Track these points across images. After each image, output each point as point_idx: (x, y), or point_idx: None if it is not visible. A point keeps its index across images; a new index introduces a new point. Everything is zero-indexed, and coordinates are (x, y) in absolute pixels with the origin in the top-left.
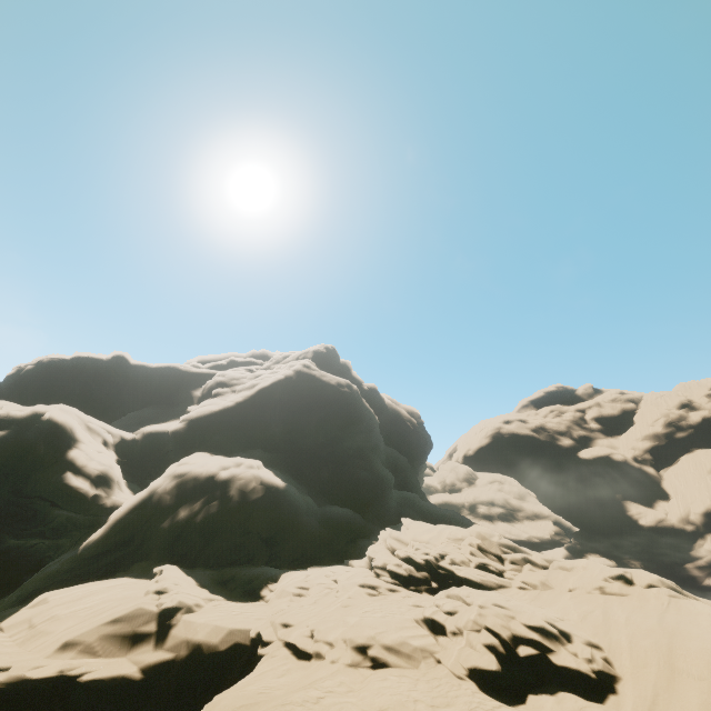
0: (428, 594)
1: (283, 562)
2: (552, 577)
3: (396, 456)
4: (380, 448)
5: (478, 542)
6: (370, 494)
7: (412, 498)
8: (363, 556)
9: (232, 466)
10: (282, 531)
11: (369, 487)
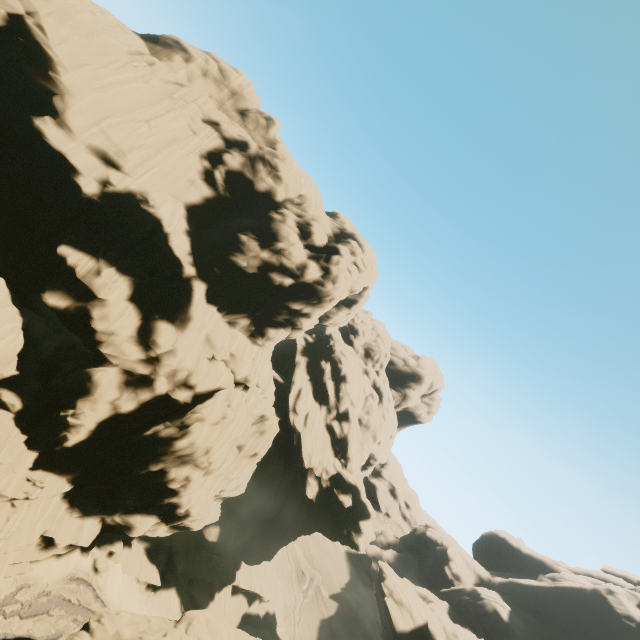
0: None
1: None
2: None
3: None
4: None
5: None
6: None
7: None
8: None
9: (490, 596)
10: (496, 636)
11: None
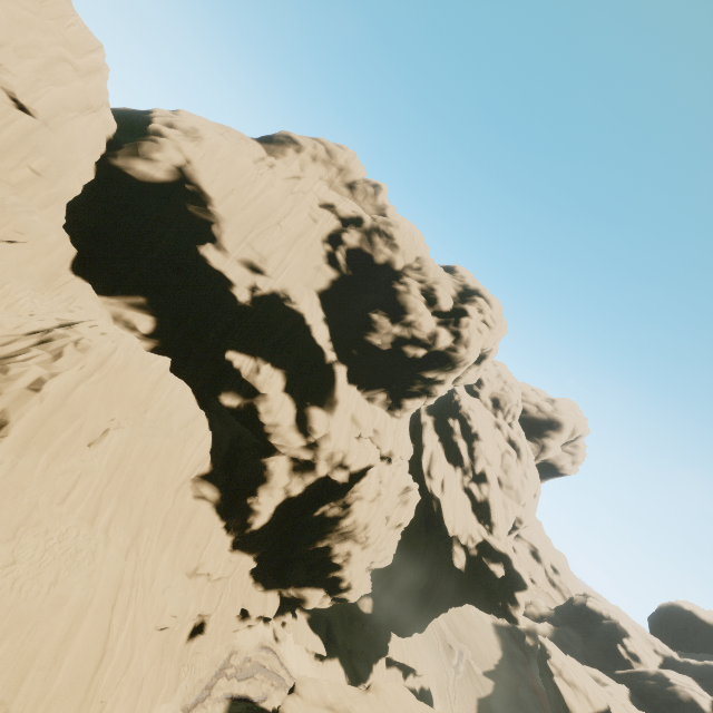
0: None
1: None
2: None
3: None
4: None
5: None
6: None
7: None
8: None
9: (682, 682)
10: None
11: None
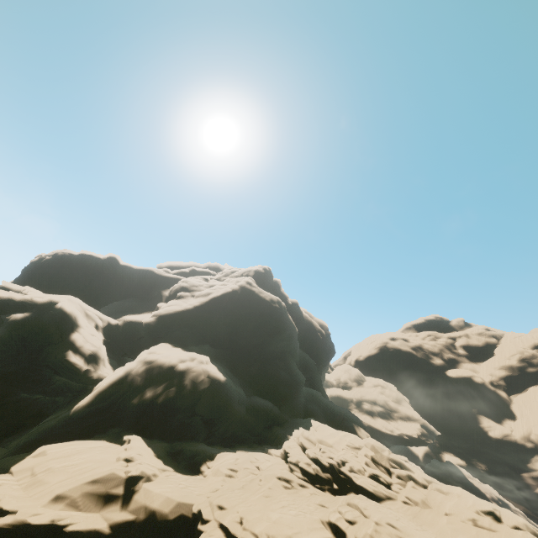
0: (330, 494)
1: (217, 440)
2: (431, 497)
3: (307, 359)
4: (296, 352)
5: (372, 454)
6: (286, 391)
7: (316, 395)
8: (277, 442)
9: (188, 359)
10: (219, 415)
11: (286, 385)
